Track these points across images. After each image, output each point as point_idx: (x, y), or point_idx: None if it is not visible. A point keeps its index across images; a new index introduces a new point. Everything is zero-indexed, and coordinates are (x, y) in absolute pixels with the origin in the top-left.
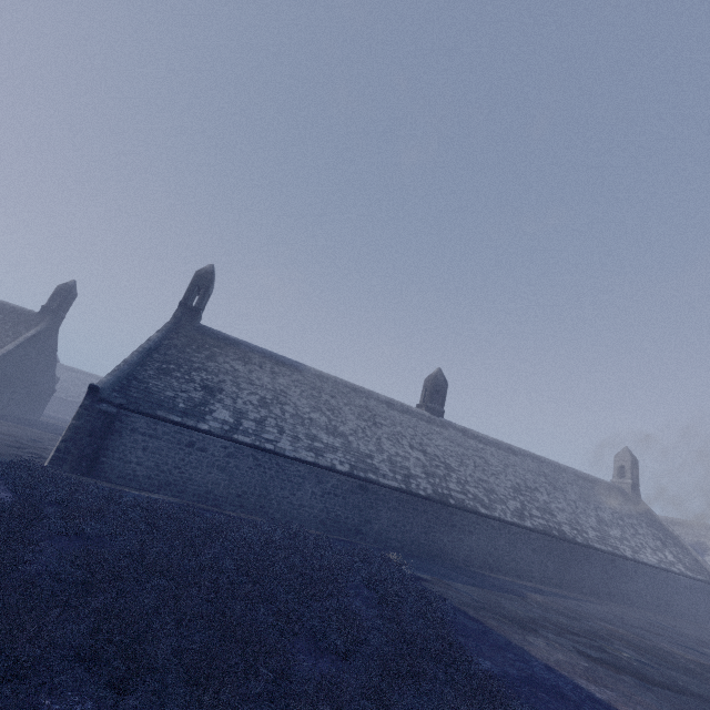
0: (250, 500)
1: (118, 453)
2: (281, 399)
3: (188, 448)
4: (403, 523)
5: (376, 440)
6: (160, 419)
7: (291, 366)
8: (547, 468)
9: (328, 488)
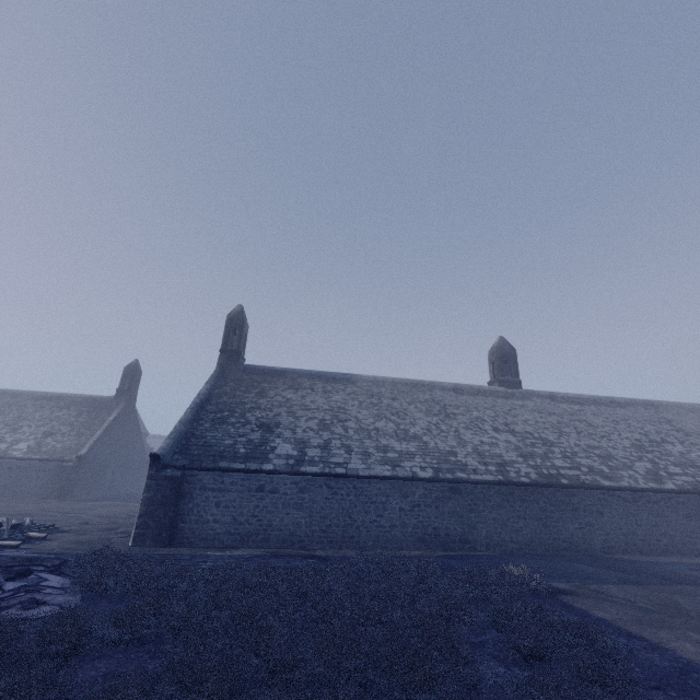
0: (336, 533)
1: (193, 515)
2: (340, 417)
3: (259, 493)
4: (513, 519)
5: (454, 434)
6: (224, 471)
7: (342, 380)
8: (667, 412)
9: (416, 500)
